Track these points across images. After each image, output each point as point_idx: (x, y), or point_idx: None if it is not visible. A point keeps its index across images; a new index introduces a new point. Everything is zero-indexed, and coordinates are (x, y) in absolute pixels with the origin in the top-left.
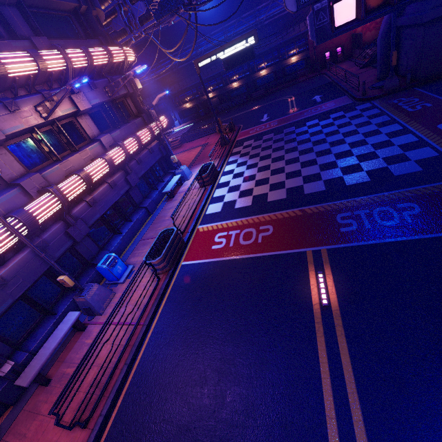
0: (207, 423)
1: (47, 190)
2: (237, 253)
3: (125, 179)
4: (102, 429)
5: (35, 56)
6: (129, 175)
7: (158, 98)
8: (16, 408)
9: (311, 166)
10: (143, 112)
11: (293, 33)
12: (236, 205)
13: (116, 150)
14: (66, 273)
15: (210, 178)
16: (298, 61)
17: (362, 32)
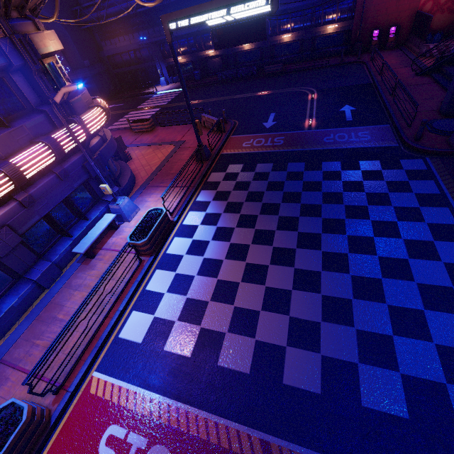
0: None
1: None
2: None
3: None
4: None
5: None
6: None
7: (63, 93)
8: None
9: (309, 291)
10: (50, 103)
11: None
12: (168, 341)
13: None
14: None
15: (151, 245)
16: (336, 32)
17: (431, 11)
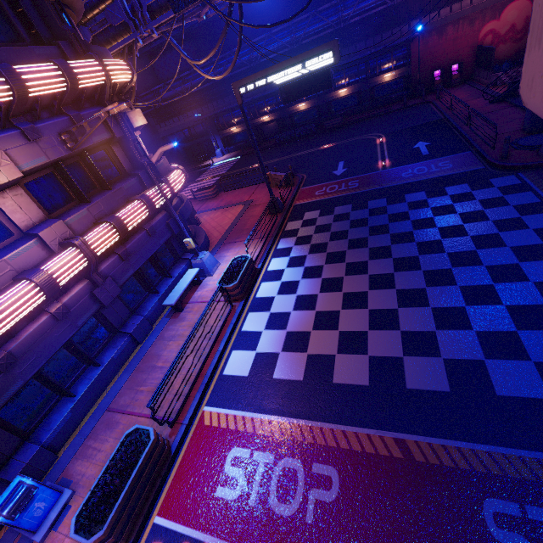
0: None
1: None
2: (261, 540)
3: (91, 294)
4: None
5: None
6: (99, 286)
7: (160, 152)
8: None
9: (416, 306)
10: (141, 168)
11: (391, 39)
12: (276, 370)
13: (66, 255)
14: None
15: (241, 289)
16: (394, 79)
17: (493, 44)
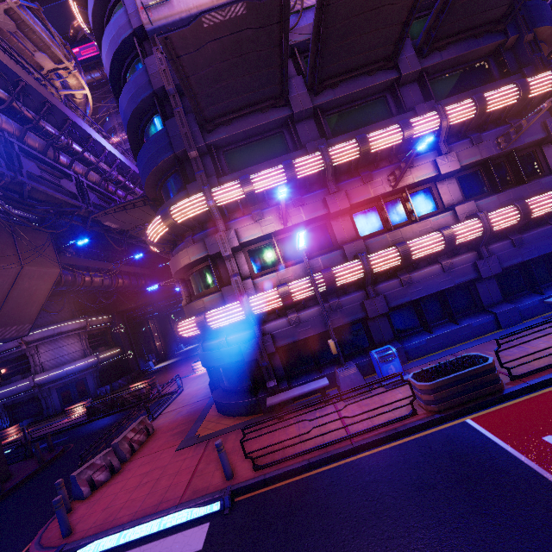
0: None
1: (358, 257)
2: None
3: (473, 264)
4: (258, 486)
5: (403, 126)
6: (483, 259)
7: None
8: (262, 417)
9: None
10: None
11: None
12: None
13: (468, 222)
14: (335, 339)
15: None
16: None
17: None
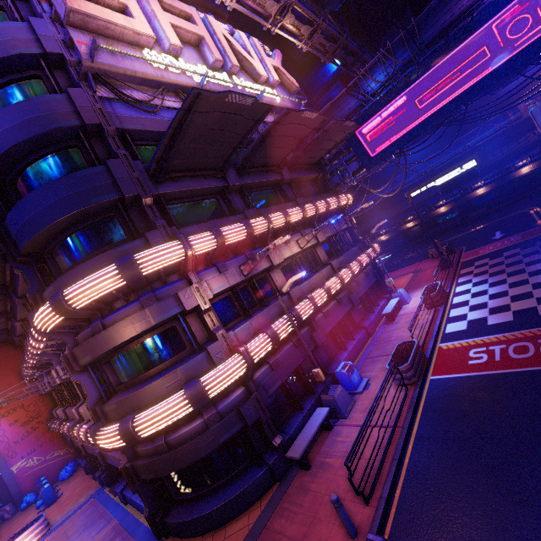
0: (534, 523)
1: (306, 297)
2: (511, 366)
3: (348, 298)
4: (386, 512)
5: (303, 209)
6: (351, 294)
7: (377, 227)
8: (284, 484)
9: None
10: (358, 242)
11: (518, 145)
12: (488, 322)
13: (345, 270)
14: (318, 367)
15: (440, 298)
16: (533, 170)
17: None
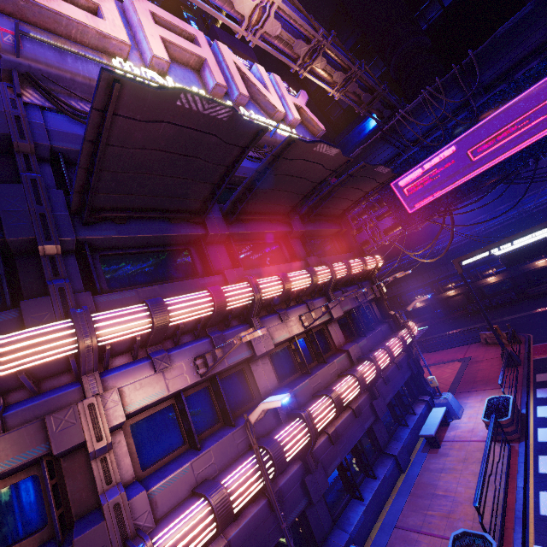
0: None
1: (299, 415)
2: None
3: (370, 404)
4: None
5: (312, 272)
6: (375, 399)
7: (415, 303)
8: None
9: None
10: (389, 318)
11: None
12: None
13: (367, 365)
14: None
15: (515, 427)
16: None
17: None
